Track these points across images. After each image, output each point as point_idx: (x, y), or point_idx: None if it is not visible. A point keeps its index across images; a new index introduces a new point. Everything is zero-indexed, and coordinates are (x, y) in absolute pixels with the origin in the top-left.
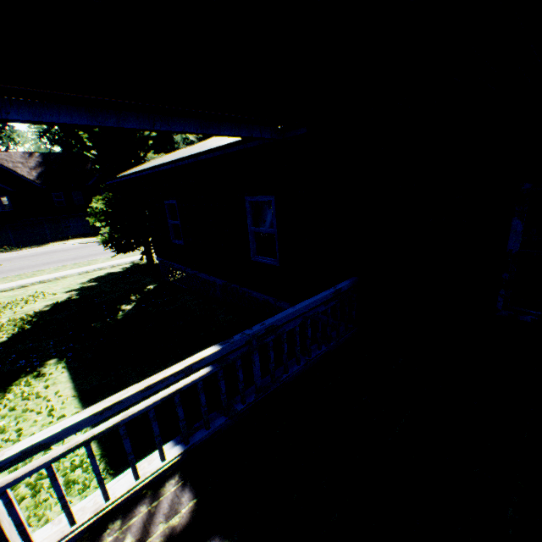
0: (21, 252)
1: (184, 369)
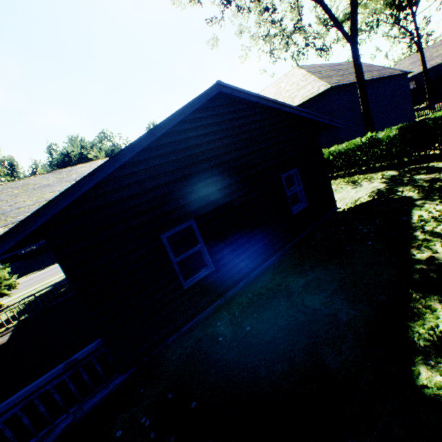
0: (47, 269)
1: (12, 304)
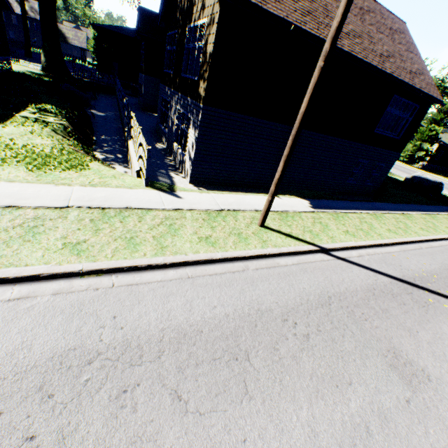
0: None
1: None
